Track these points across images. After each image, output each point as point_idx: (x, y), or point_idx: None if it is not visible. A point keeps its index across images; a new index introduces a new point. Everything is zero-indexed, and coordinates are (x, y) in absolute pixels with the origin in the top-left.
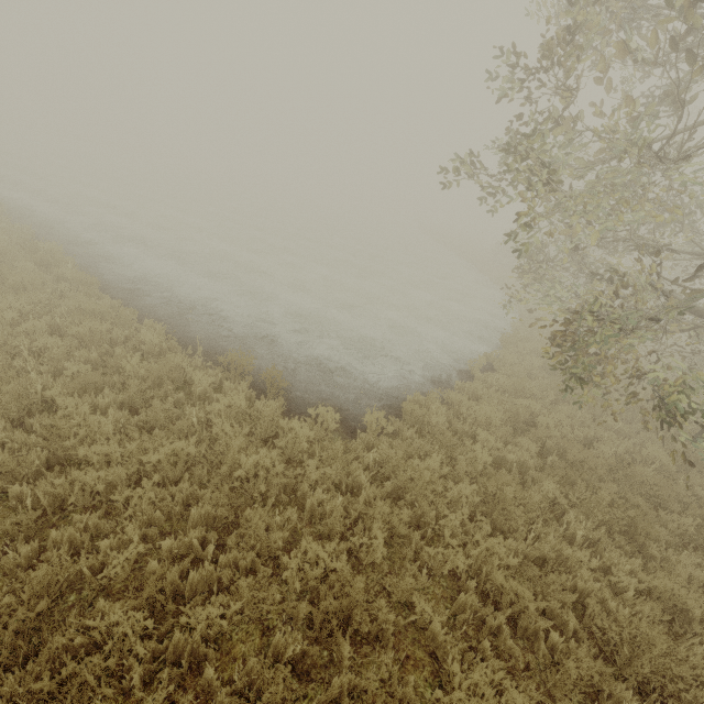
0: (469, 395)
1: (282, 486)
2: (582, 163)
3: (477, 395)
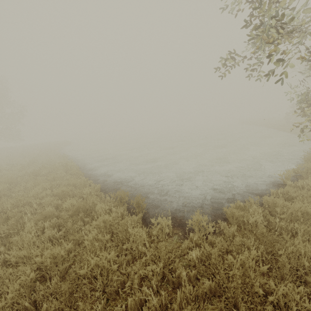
0: (285, 198)
1: (122, 282)
2: (309, 12)
3: (291, 197)
